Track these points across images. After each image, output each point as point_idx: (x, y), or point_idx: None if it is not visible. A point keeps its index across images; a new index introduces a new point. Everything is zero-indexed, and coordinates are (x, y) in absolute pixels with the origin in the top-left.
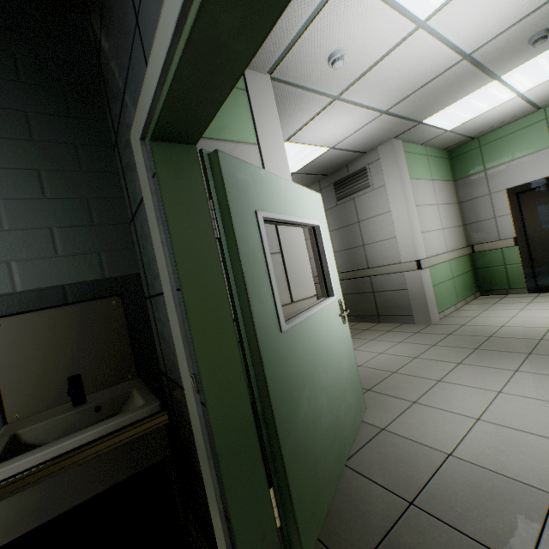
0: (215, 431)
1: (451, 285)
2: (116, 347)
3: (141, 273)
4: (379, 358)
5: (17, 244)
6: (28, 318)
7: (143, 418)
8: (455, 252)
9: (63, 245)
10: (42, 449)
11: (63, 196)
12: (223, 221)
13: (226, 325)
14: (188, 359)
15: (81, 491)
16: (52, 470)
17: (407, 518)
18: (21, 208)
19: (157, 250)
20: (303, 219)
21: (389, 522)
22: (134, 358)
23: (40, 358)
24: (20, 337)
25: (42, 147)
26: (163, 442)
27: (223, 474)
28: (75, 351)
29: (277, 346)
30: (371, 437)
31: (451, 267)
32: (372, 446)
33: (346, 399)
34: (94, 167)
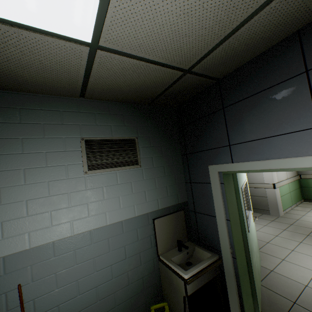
0: (238, 267)
1: (289, 196)
2: (182, 229)
3: (188, 201)
4: (257, 233)
5: (159, 192)
6: (162, 218)
7: (215, 260)
8: (291, 179)
9: (169, 192)
10: (195, 267)
11: (169, 174)
12: (236, 195)
13: (239, 231)
14: (229, 242)
15: (203, 281)
16: (201, 274)
17: (294, 308)
18: (160, 180)
19: (216, 204)
20: (245, 181)
21: (287, 308)
22: (187, 233)
23: (165, 232)
24: (161, 225)
25: (164, 157)
26: (218, 268)
27: (240, 282)
28: (173, 230)
29: (248, 237)
30: (267, 273)
31: (289, 186)
32: (269, 277)
33: (257, 256)
34: (176, 162)
